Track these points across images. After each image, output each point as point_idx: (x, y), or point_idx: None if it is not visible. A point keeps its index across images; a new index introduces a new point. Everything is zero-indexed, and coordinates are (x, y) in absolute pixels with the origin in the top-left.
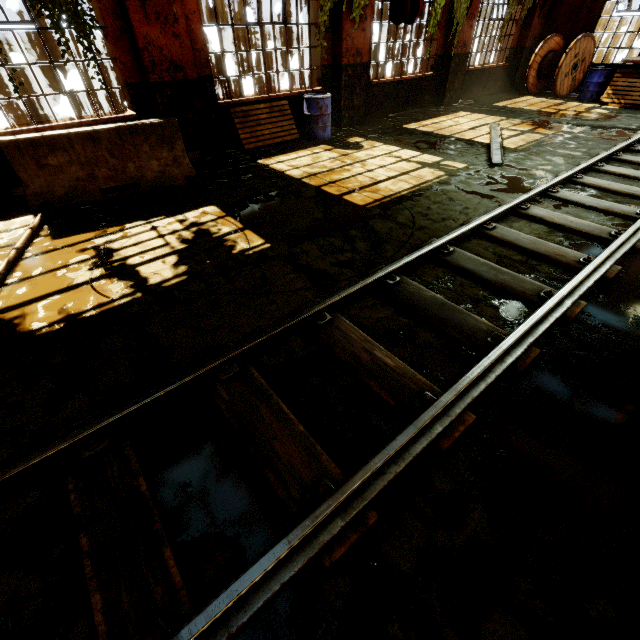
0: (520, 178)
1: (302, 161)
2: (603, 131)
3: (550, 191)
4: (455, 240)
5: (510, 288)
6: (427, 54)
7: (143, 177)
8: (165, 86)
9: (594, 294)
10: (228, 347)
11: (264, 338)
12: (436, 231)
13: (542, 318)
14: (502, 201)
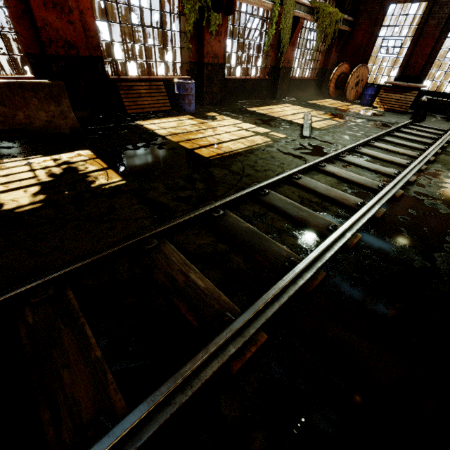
0: (321, 146)
1: (169, 124)
2: (374, 123)
3: (340, 156)
4: (271, 185)
5: (307, 222)
6: (264, 64)
7: (31, 124)
8: (60, 58)
9: (367, 228)
10: (53, 269)
11: (87, 261)
12: (259, 178)
13: (329, 246)
14: (308, 160)
